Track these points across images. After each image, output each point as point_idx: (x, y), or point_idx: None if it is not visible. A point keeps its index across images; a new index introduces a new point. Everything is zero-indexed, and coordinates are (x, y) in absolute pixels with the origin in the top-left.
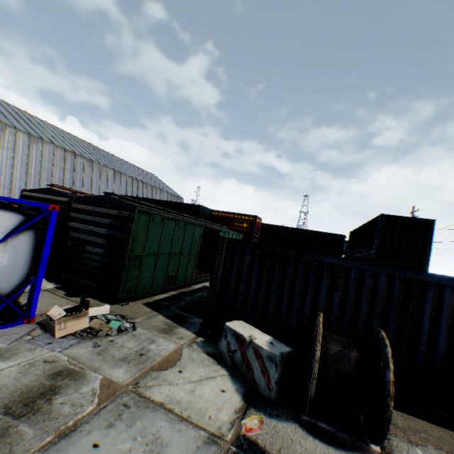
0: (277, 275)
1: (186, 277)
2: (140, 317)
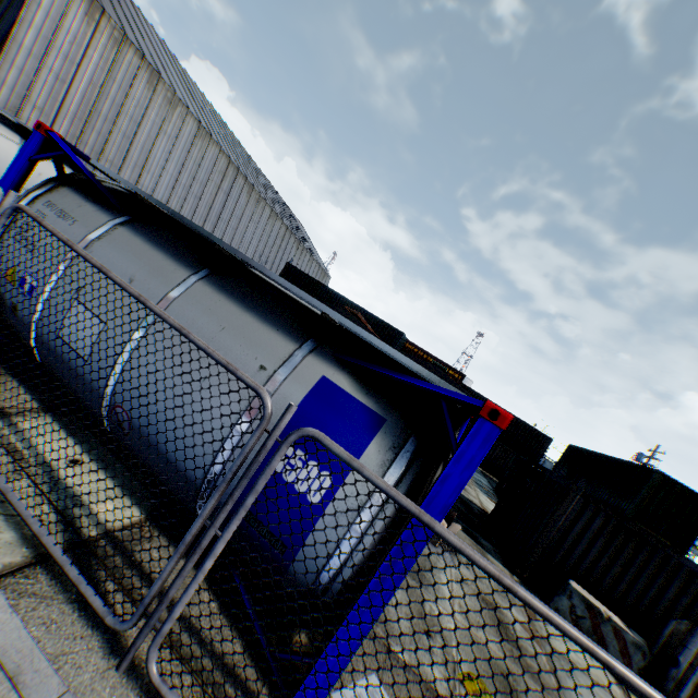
0: (626, 553)
1: None
2: None
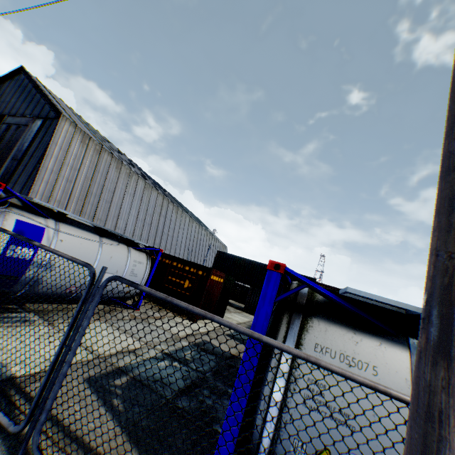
0: None
1: None
2: None
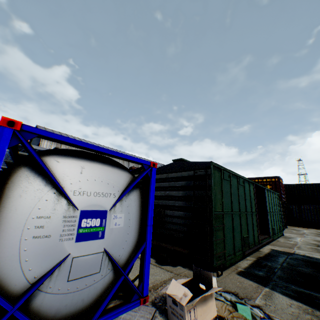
0: None
1: (254, 239)
2: (255, 295)
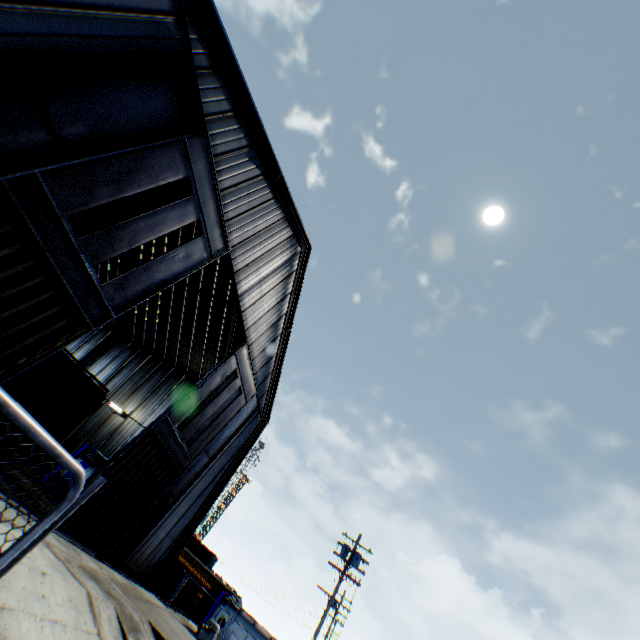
0: None
1: None
2: None
